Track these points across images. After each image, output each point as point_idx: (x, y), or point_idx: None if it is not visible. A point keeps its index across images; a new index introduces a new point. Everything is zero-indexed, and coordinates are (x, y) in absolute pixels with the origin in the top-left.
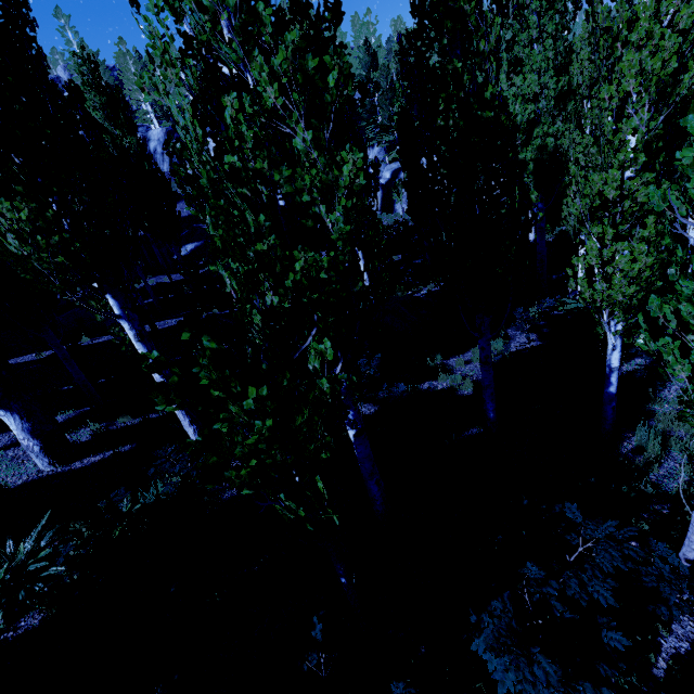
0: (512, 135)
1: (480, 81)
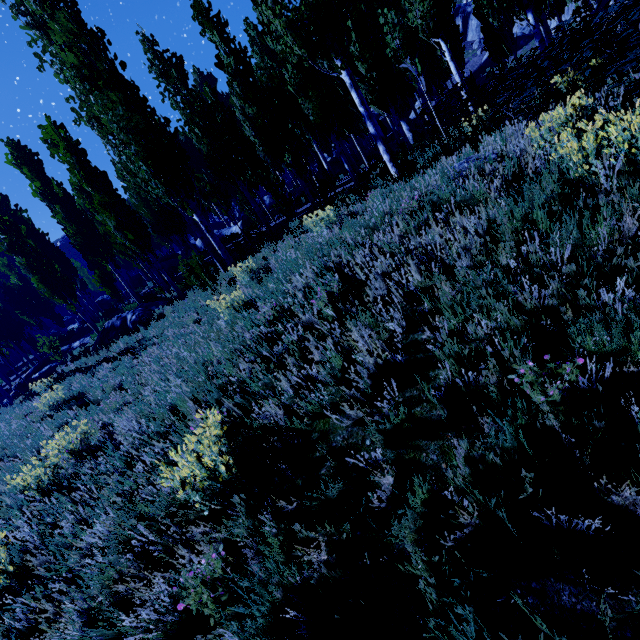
0: None
1: None
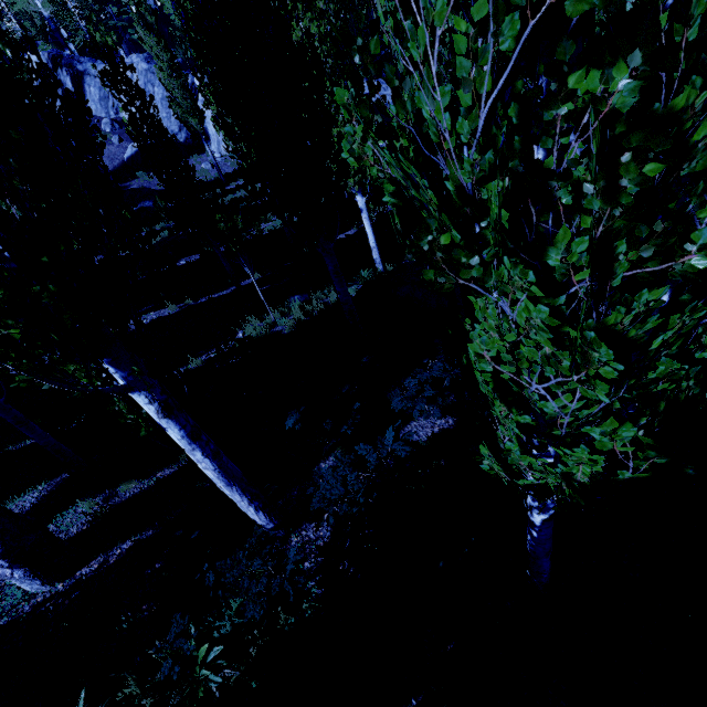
0: None
1: None
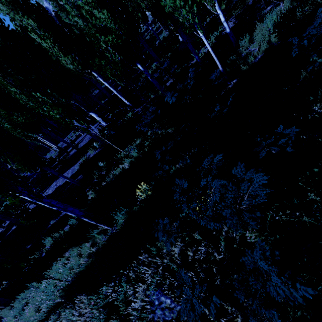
0: None
1: None
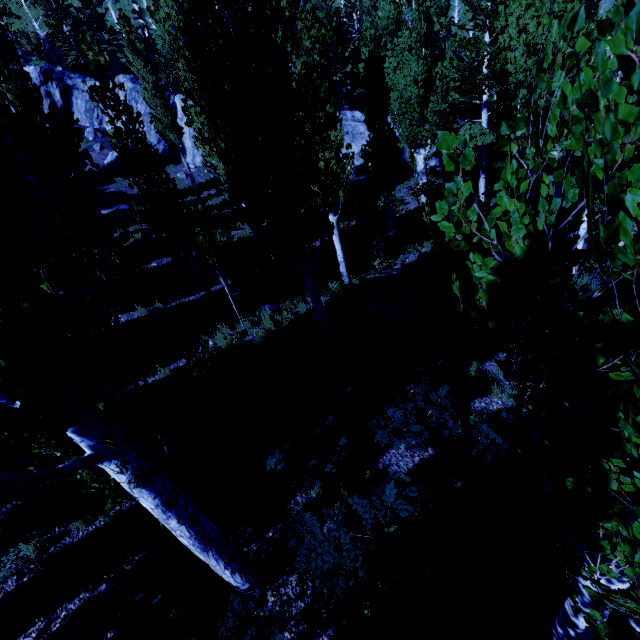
0: (515, 92)
1: (437, 29)
